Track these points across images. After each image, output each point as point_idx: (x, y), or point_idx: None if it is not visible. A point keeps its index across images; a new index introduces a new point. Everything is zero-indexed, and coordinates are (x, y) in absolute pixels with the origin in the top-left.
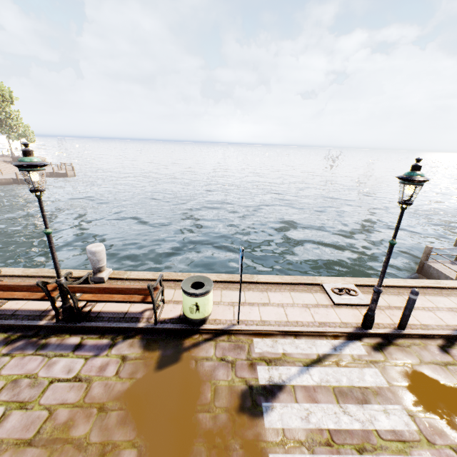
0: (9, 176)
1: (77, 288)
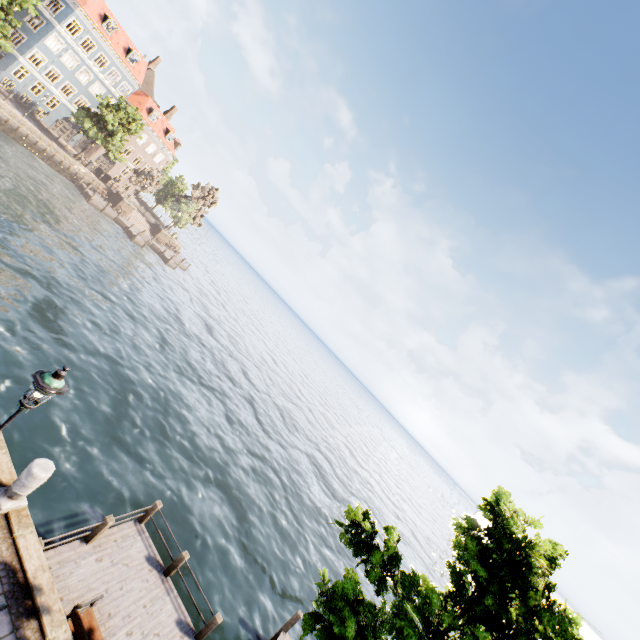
0: (129, 224)
1: None
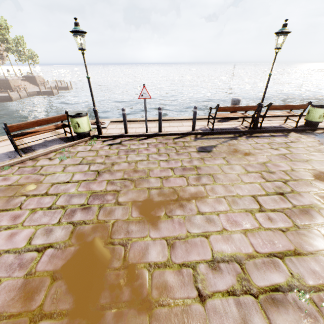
0: (32, 90)
1: (274, 106)
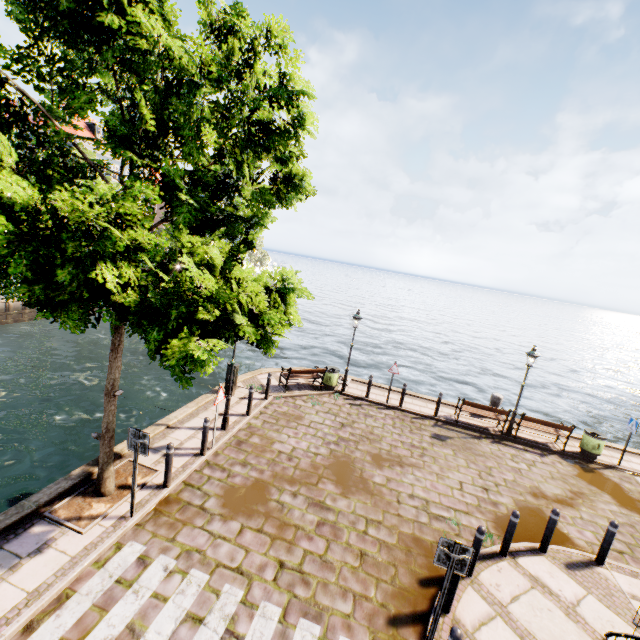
0: None
1: (529, 417)
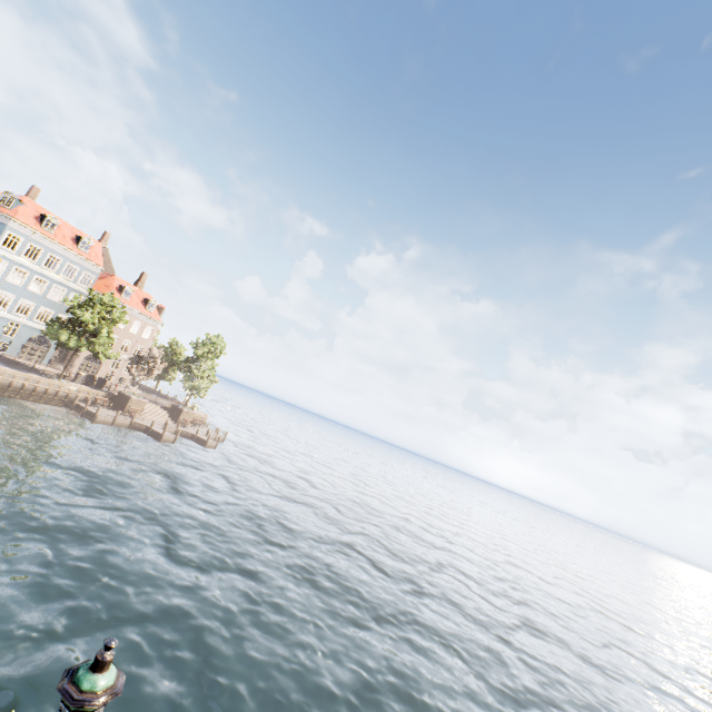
0: (148, 422)
1: None
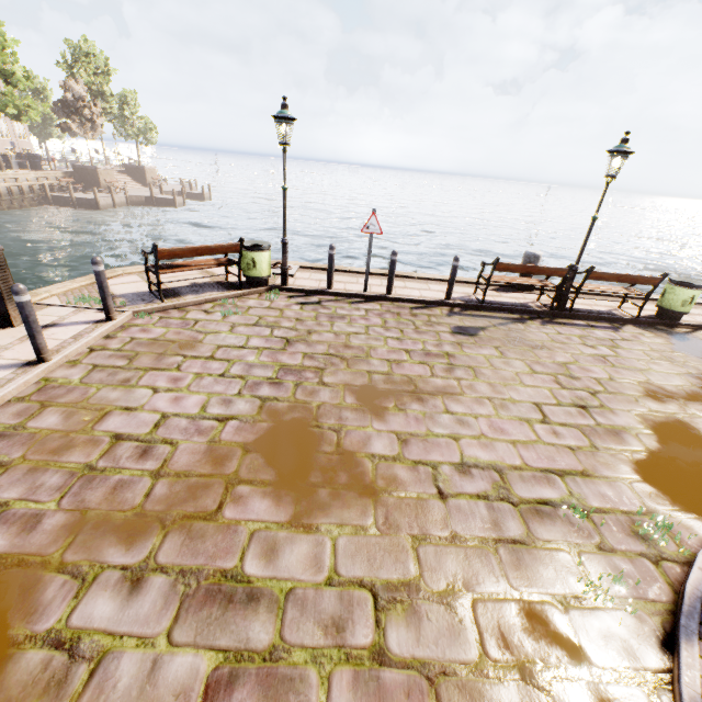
0: (137, 193)
1: (598, 274)
